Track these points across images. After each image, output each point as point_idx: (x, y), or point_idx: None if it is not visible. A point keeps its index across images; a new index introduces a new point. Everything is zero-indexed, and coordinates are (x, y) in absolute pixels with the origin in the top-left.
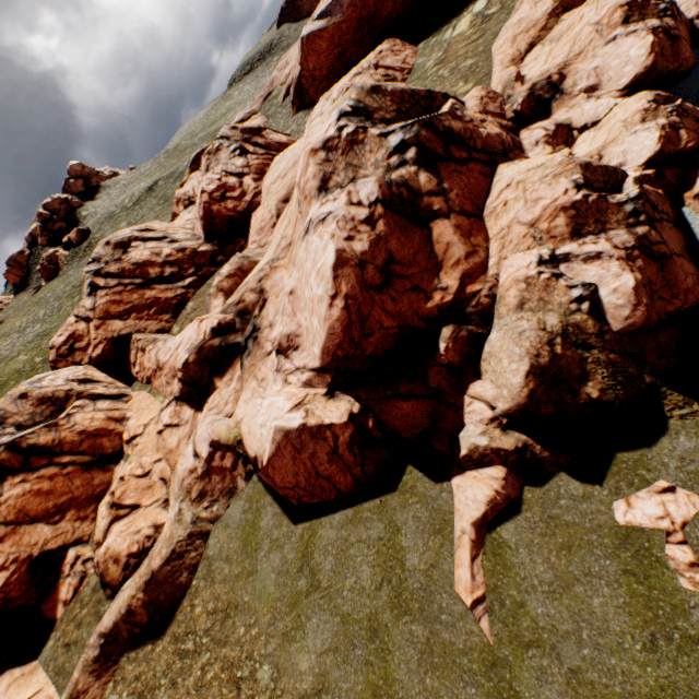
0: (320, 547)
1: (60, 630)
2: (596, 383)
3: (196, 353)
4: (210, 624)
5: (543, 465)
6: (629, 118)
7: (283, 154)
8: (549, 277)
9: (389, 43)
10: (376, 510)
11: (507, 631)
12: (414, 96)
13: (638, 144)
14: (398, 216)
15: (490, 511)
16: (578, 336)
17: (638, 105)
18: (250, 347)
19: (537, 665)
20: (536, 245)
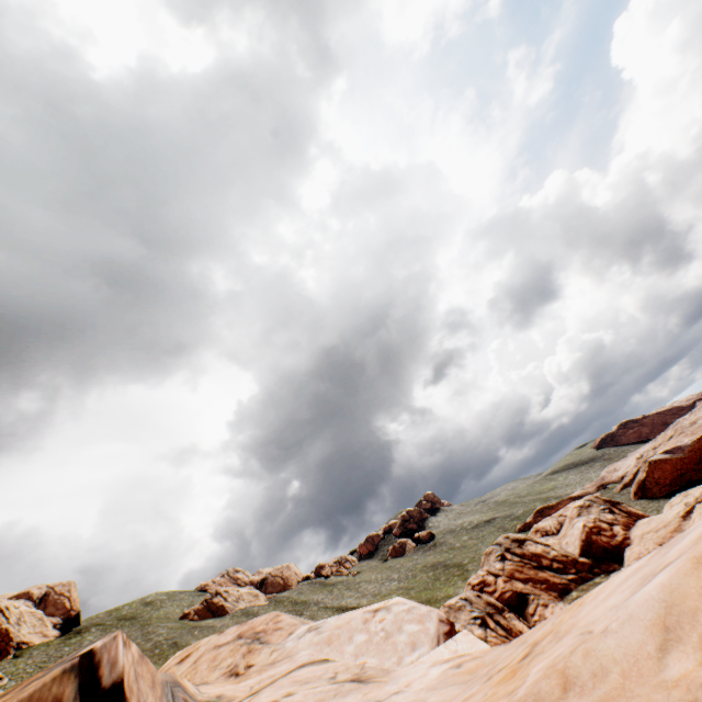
0: None
1: None
2: None
3: None
4: None
5: None
6: None
7: (650, 518)
8: None
9: None
10: None
11: None
12: None
13: None
14: None
15: None
16: None
17: None
18: None
19: None
20: None
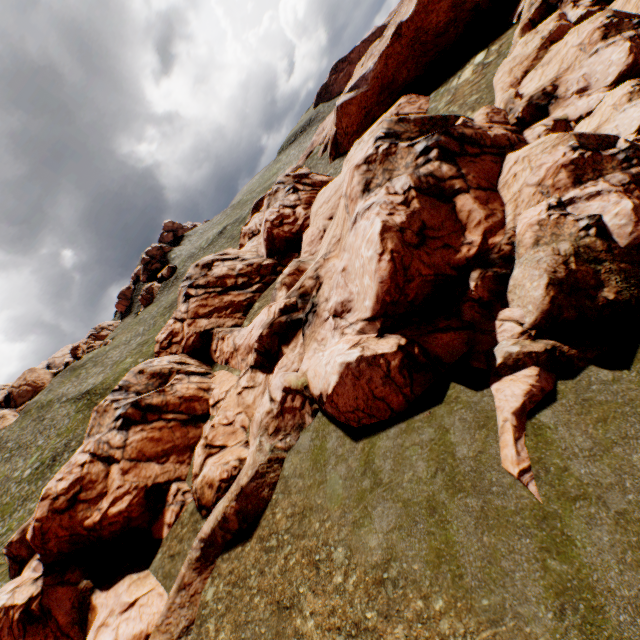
0: (379, 454)
1: (166, 546)
2: (611, 288)
3: (268, 328)
4: (289, 524)
5: (572, 362)
6: (617, 101)
7: (326, 187)
8: (558, 217)
9: (406, 98)
10: (426, 420)
11: (554, 491)
12: (432, 120)
13: (628, 118)
14: (426, 197)
15: (528, 402)
16: (589, 255)
17: (623, 91)
18: (310, 319)
19: (585, 513)
20: (544, 198)
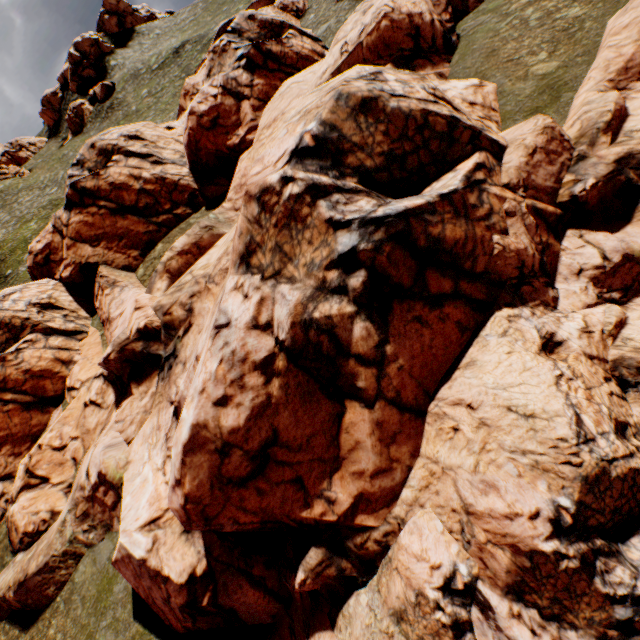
0: None
1: None
2: None
3: (117, 352)
4: None
5: None
6: None
7: (289, 86)
8: (447, 625)
9: None
10: None
11: None
12: (424, 129)
13: None
14: (305, 375)
15: None
16: None
17: None
18: (165, 372)
19: None
20: (461, 542)
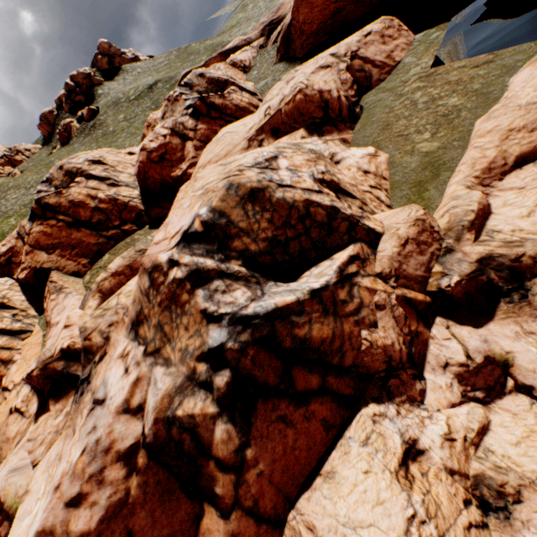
0: None
1: None
2: None
3: (40, 369)
4: None
5: None
6: None
7: (224, 134)
8: None
9: (384, 21)
10: None
11: None
12: (306, 219)
13: None
14: (166, 472)
15: None
16: None
17: None
18: (78, 396)
19: None
20: None
